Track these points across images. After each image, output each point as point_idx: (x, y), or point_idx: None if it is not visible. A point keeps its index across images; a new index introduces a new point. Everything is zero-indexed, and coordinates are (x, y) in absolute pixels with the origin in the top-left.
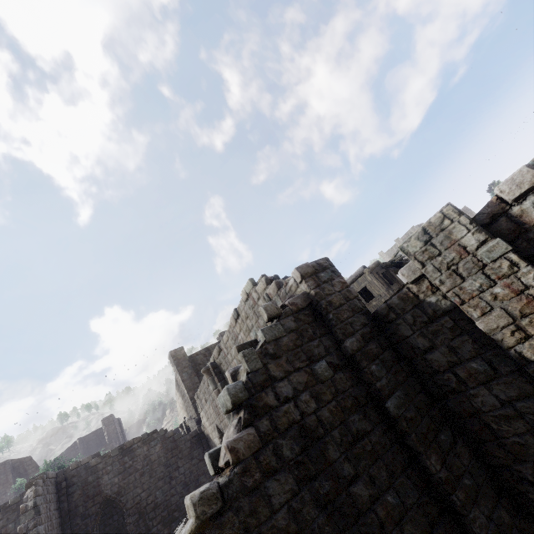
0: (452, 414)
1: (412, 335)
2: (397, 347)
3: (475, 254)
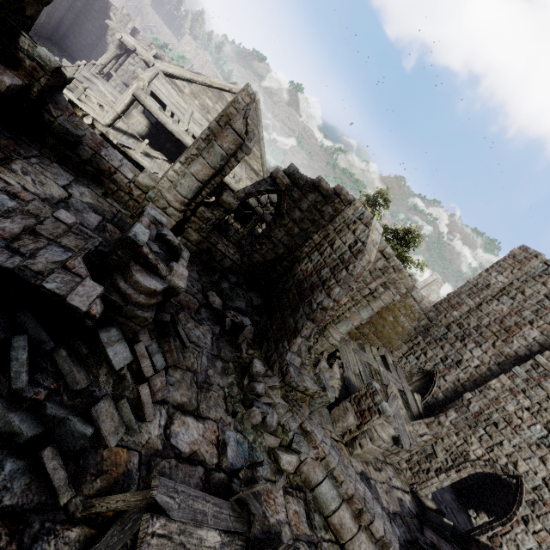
0: (80, 17)
1: (97, 6)
2: (91, 0)
3: (126, 27)
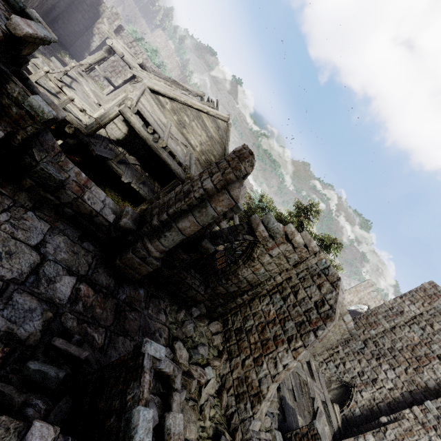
0: (71, 7)
1: (89, 1)
2: None
3: (113, 24)
